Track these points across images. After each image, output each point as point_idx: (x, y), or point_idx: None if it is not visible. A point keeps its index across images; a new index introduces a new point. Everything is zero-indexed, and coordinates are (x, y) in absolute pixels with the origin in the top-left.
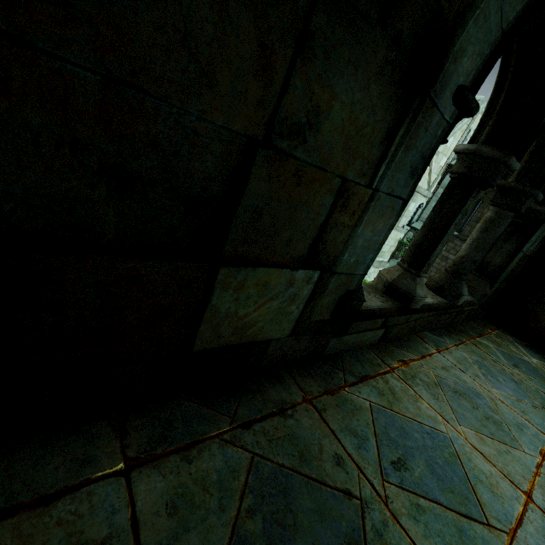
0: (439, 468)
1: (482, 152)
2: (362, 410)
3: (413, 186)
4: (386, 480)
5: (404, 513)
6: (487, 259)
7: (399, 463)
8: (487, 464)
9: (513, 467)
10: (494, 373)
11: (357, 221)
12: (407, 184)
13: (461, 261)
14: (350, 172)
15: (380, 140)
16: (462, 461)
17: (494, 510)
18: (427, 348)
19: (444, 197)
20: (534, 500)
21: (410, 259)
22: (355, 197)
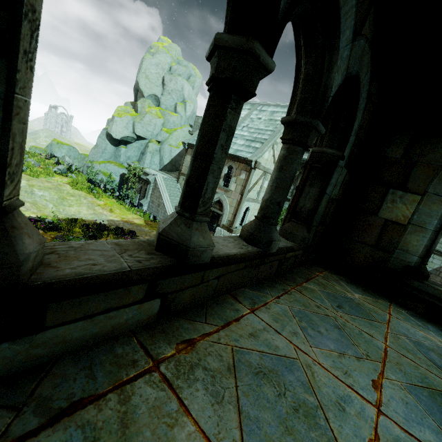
0: None
1: (223, 41)
2: None
3: None
4: None
5: None
6: (300, 205)
7: None
8: None
9: None
10: (316, 323)
11: None
12: None
13: (266, 204)
14: None
15: None
16: None
17: None
18: (237, 310)
19: (204, 114)
20: None
21: (181, 199)
22: None
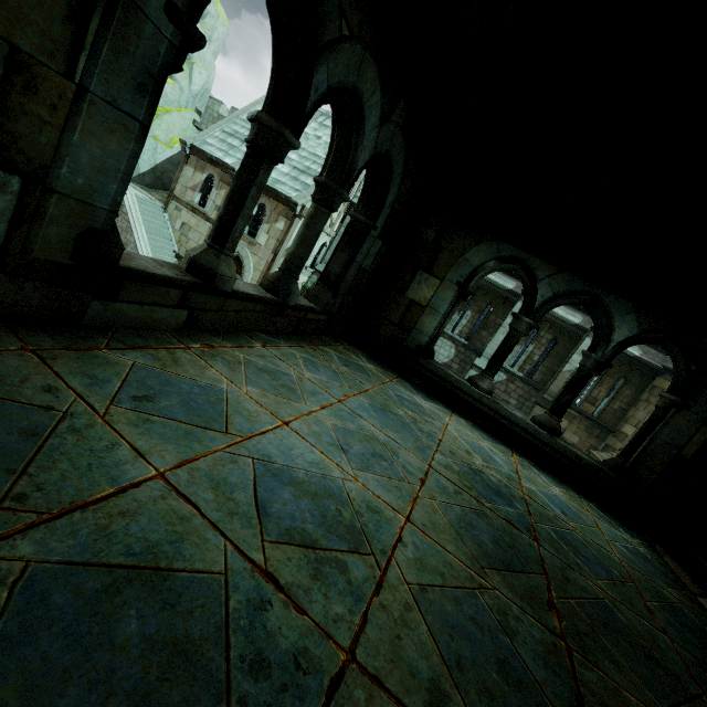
0: (196, 404)
1: (263, 120)
2: (118, 365)
3: (149, 108)
4: (115, 405)
5: (123, 422)
6: (329, 268)
7: (144, 398)
8: (257, 407)
9: (284, 410)
10: (318, 366)
11: (65, 123)
12: (138, 101)
13: (290, 257)
14: (22, 40)
15: (62, 16)
16: (229, 403)
17: (240, 427)
18: (251, 342)
19: (241, 167)
20: (289, 425)
21: (213, 234)
22: (48, 85)
